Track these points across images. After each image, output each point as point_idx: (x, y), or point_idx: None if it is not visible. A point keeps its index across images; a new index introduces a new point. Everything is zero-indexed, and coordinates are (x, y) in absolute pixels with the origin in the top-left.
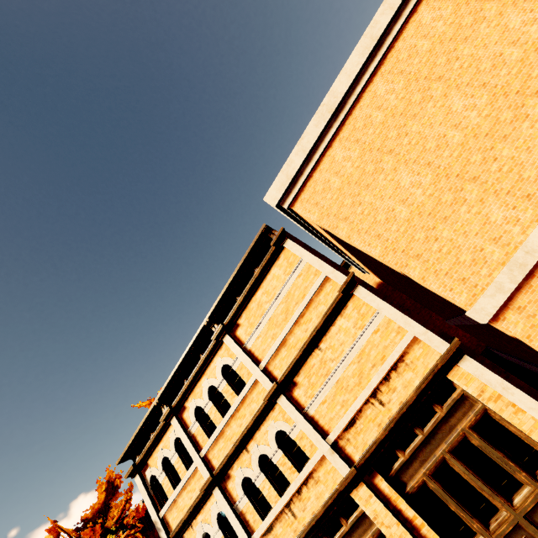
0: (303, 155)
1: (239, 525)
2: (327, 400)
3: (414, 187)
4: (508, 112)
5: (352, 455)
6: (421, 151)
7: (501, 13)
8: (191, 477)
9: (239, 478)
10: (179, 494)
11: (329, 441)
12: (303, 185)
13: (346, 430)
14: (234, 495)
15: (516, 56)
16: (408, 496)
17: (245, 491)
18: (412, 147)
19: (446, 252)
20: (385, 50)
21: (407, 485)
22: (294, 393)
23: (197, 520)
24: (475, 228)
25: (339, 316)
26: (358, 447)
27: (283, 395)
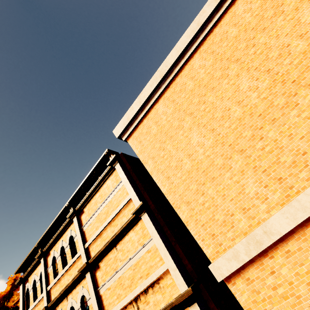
0: (139, 106)
1: None
2: (111, 288)
3: (199, 146)
4: (281, 98)
5: None
6: (210, 118)
7: (297, 8)
8: (41, 300)
9: None
10: (34, 307)
11: None
12: (136, 126)
13: None
14: None
15: (300, 48)
16: None
17: None
18: (205, 113)
19: (207, 207)
20: (205, 34)
21: None
22: (97, 273)
23: None
24: (232, 194)
25: (131, 229)
26: None
27: (90, 272)
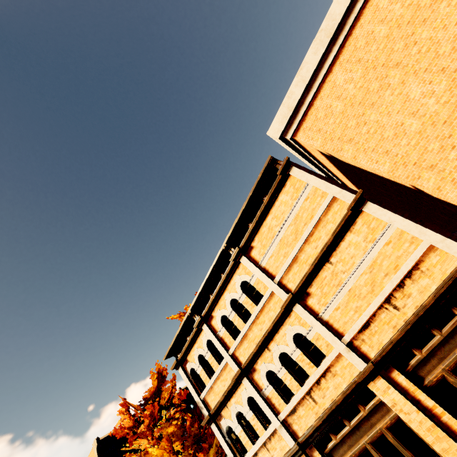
0: (303, 85)
1: (267, 407)
2: (340, 307)
3: (426, 97)
4: None
5: (368, 353)
6: (433, 58)
7: None
8: (222, 370)
9: (264, 371)
10: (214, 382)
11: (344, 342)
12: (304, 114)
13: (361, 332)
14: (260, 384)
15: None
16: (426, 388)
17: (269, 381)
18: (422, 55)
19: None
20: None
21: (424, 379)
22: (308, 302)
23: (230, 402)
24: None
25: (348, 232)
26: (373, 346)
27: (298, 304)
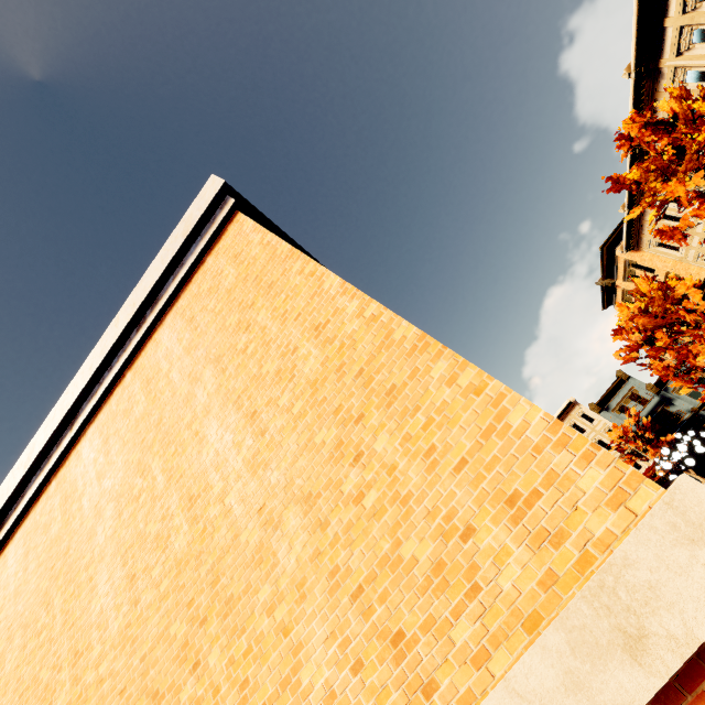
0: None
1: None
2: None
3: None
4: None
5: None
6: (35, 676)
7: (209, 407)
8: None
9: None
10: None
11: None
12: None
13: None
14: None
15: (180, 543)
16: None
17: None
18: (36, 649)
19: None
20: (111, 380)
21: None
22: None
23: None
24: None
25: None
26: None
27: None
